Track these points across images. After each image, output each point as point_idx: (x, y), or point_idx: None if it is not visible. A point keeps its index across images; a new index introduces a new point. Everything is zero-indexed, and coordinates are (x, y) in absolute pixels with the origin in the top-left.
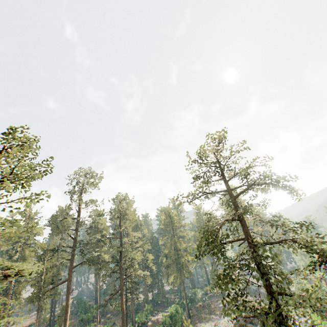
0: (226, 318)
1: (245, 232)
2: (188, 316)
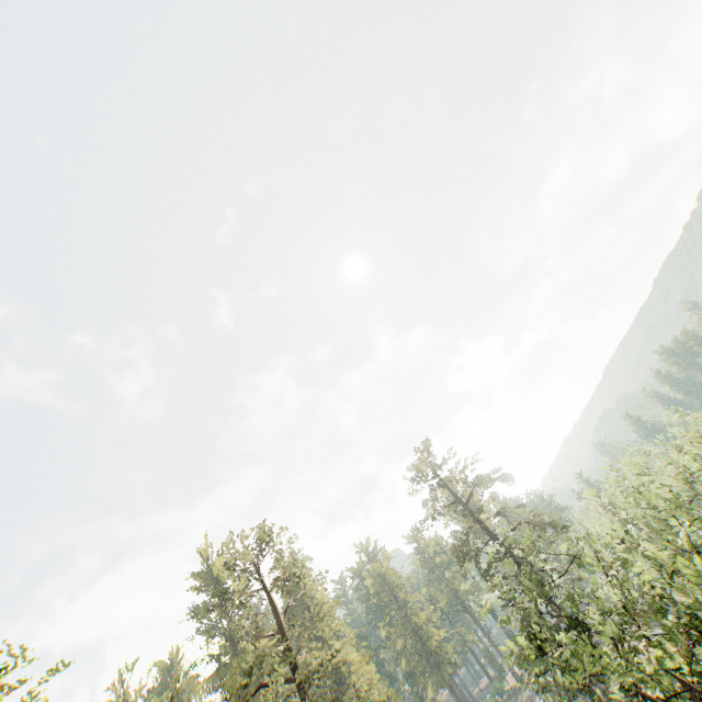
0: None
1: (488, 533)
2: None
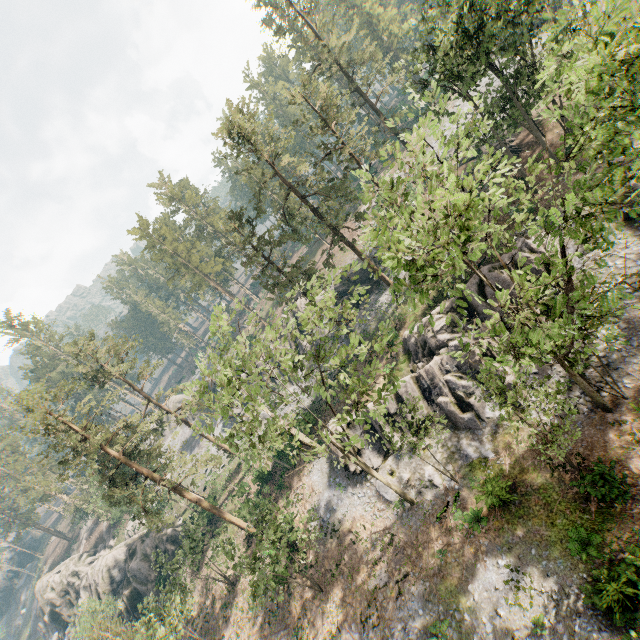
0: None
1: None
2: None
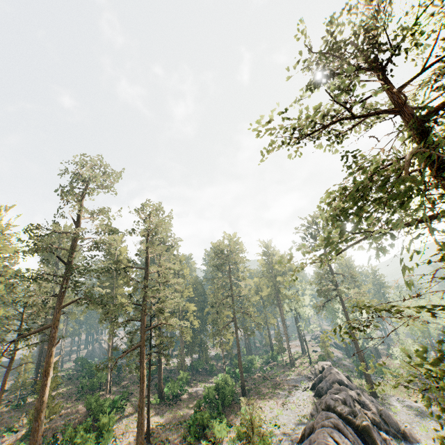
0: (298, 396)
1: None
2: (243, 389)
